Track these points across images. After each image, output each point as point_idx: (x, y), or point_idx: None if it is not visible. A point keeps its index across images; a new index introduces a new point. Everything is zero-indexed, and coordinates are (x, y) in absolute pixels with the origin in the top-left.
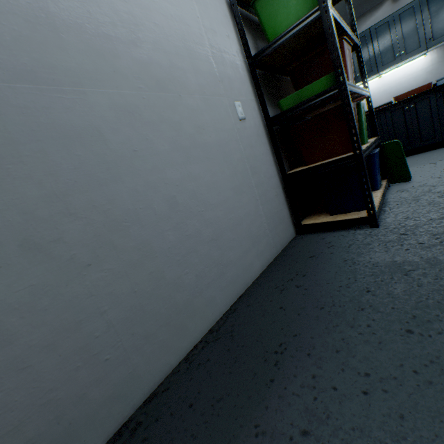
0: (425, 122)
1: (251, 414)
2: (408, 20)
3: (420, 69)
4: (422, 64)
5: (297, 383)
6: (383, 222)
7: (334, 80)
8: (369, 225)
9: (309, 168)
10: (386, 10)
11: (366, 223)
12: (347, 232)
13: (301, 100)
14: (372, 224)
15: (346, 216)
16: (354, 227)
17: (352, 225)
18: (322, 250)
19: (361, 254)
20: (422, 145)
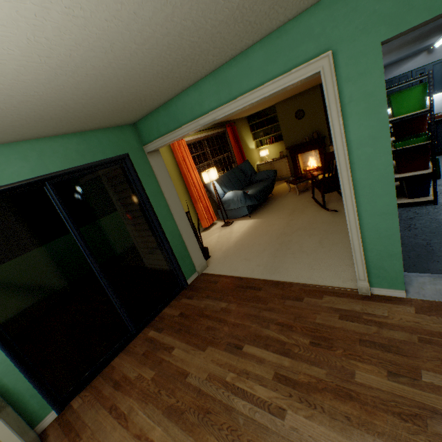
0: (441, 137)
1: (432, 255)
2: (438, 70)
3: (439, 100)
4: (441, 97)
5: (441, 248)
6: (438, 202)
7: (427, 139)
8: (431, 204)
9: (406, 177)
10: (422, 58)
11: (431, 203)
12: (421, 207)
13: (407, 145)
14: (434, 203)
15: (419, 199)
16: (423, 205)
17: (423, 204)
18: (414, 215)
19: (436, 216)
20: (437, 151)
